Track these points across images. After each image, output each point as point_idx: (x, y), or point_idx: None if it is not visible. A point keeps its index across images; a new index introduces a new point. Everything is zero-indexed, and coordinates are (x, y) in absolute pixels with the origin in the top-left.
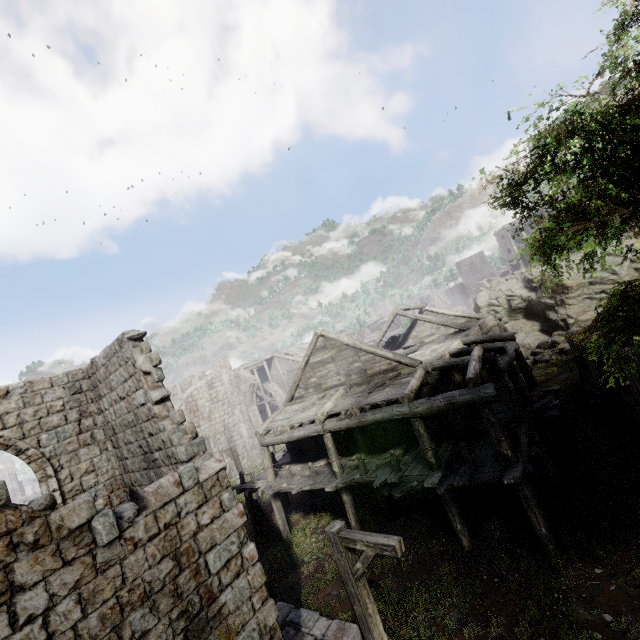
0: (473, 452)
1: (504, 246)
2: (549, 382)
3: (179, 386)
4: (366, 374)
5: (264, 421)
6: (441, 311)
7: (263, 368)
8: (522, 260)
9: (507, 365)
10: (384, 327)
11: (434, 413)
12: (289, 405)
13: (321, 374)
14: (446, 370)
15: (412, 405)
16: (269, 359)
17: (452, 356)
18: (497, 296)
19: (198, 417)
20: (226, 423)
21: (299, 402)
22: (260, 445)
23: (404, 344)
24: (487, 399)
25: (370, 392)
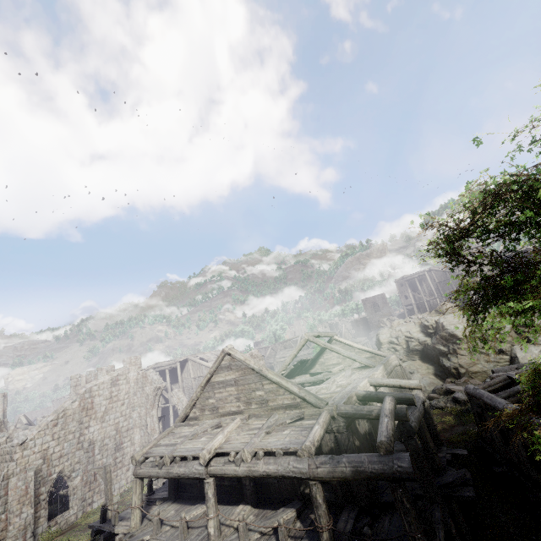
0: (377, 536)
1: (402, 292)
2: (446, 433)
3: (85, 376)
4: (267, 406)
5: (165, 424)
6: (349, 343)
7: (176, 369)
8: (416, 306)
9: (418, 422)
10: (295, 350)
11: (337, 479)
12: (180, 426)
13: (221, 396)
14: (353, 418)
15: (312, 462)
16: (184, 361)
17: (359, 398)
18: (397, 335)
19: (90, 416)
20: (120, 426)
21: (191, 424)
22: (133, 475)
23: (311, 369)
24: (401, 475)
25: (267, 431)
